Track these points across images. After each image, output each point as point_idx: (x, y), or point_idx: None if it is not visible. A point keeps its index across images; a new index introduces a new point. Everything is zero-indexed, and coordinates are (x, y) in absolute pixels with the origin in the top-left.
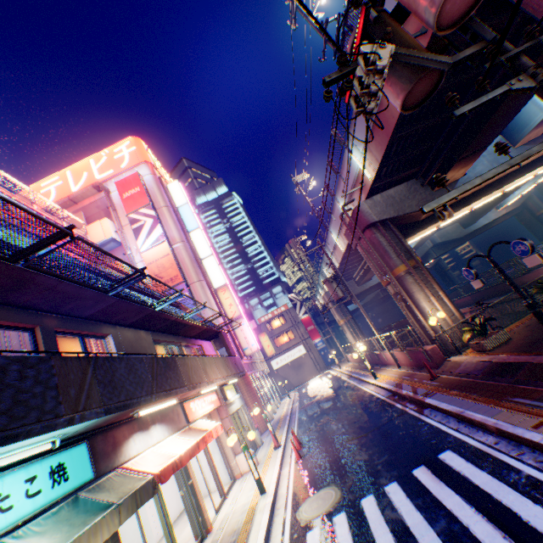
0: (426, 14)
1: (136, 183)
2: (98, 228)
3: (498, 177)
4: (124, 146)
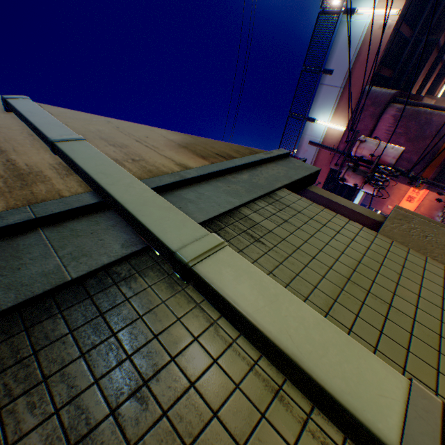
0: (390, 161)
1: None
2: None
3: None
4: None
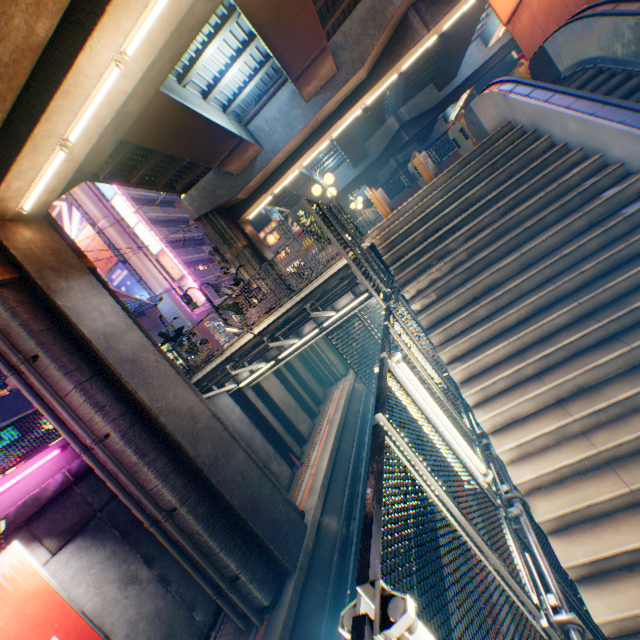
0: None
1: None
2: None
3: (311, 132)
4: None
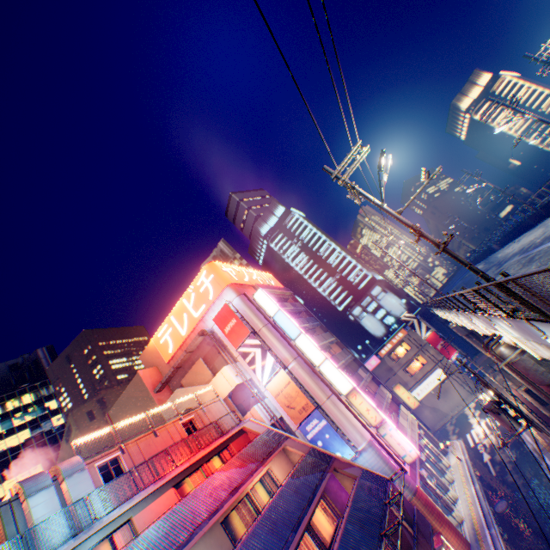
0: None
1: (229, 315)
2: (222, 379)
3: None
4: (203, 277)
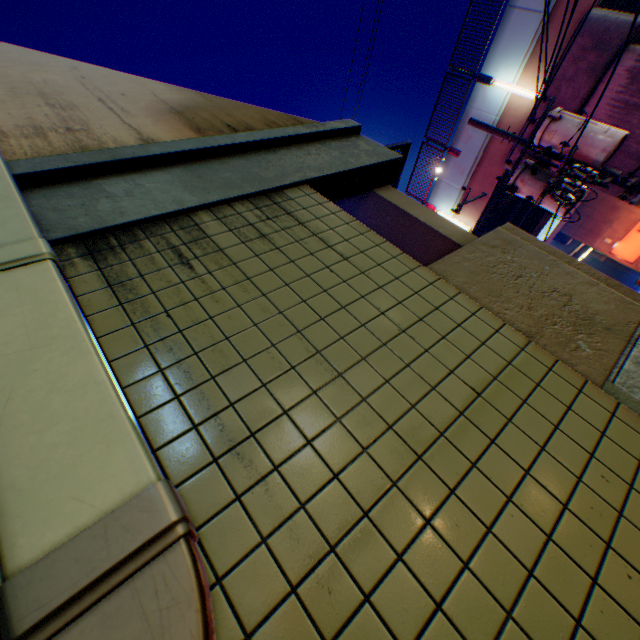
0: (596, 157)
1: None
2: None
3: None
4: None
